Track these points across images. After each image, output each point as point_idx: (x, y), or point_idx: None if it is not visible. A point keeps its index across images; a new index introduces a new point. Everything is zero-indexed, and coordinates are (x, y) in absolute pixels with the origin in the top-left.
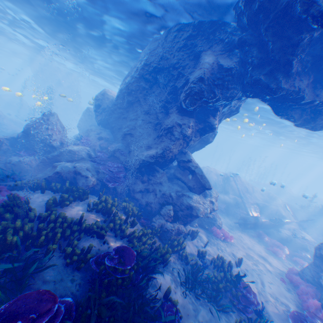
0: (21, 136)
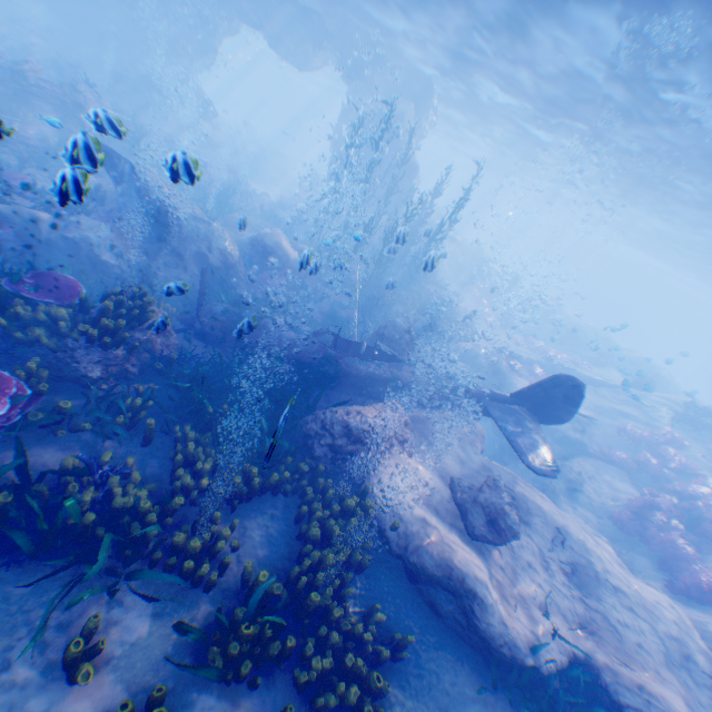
0: None
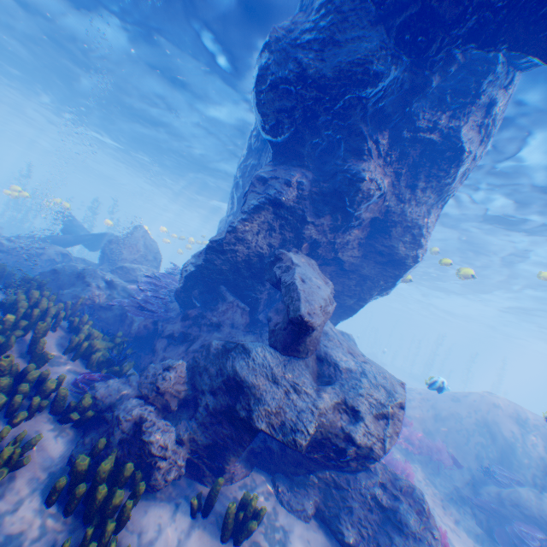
0: (99, 257)
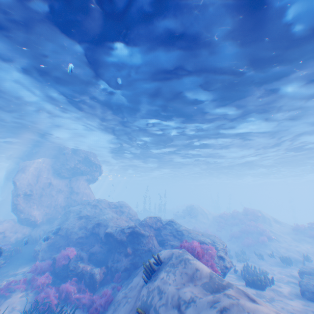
0: None
